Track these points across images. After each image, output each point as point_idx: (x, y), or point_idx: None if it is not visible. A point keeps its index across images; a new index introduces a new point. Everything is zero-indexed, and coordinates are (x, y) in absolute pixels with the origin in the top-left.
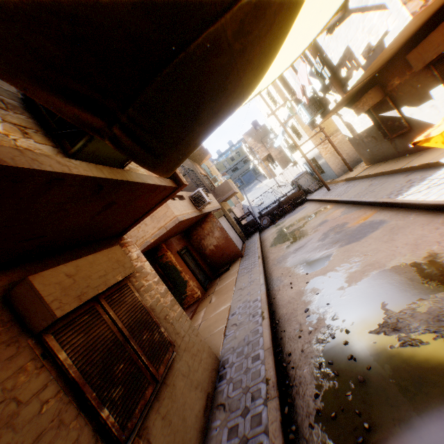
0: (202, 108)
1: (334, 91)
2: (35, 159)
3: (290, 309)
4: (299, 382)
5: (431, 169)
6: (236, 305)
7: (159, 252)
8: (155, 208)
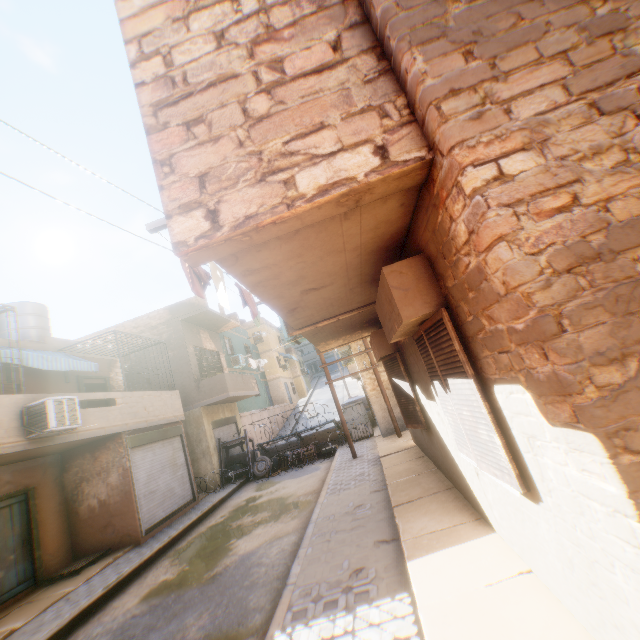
0: None
1: None
2: None
3: None
4: None
5: (398, 571)
6: None
7: None
8: None
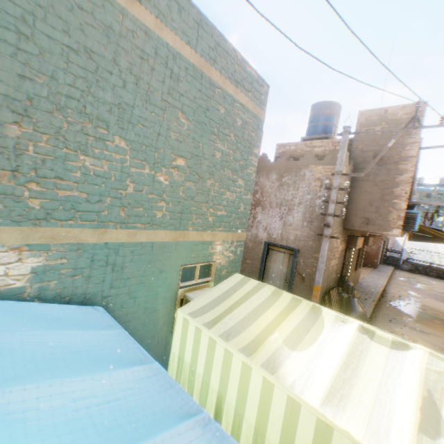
0: (427, 241)
1: None
2: None
3: (392, 293)
4: (385, 298)
5: None
6: (367, 278)
7: None
8: None
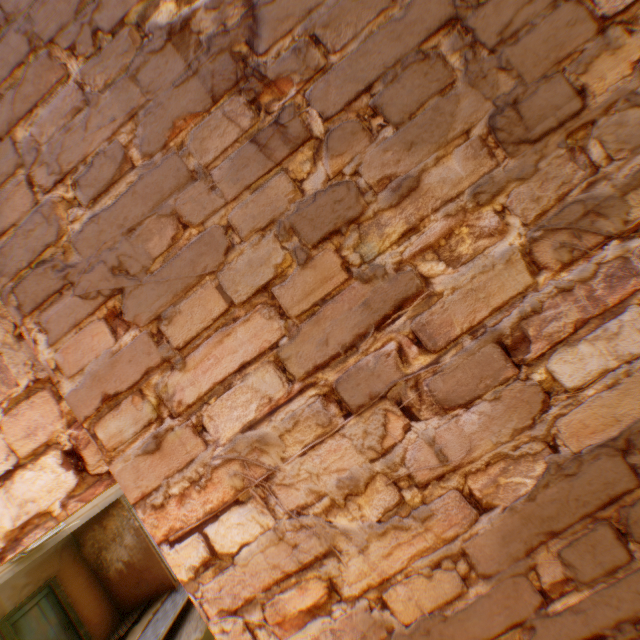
0: None
1: None
2: None
3: None
4: None
5: None
6: None
7: None
8: None
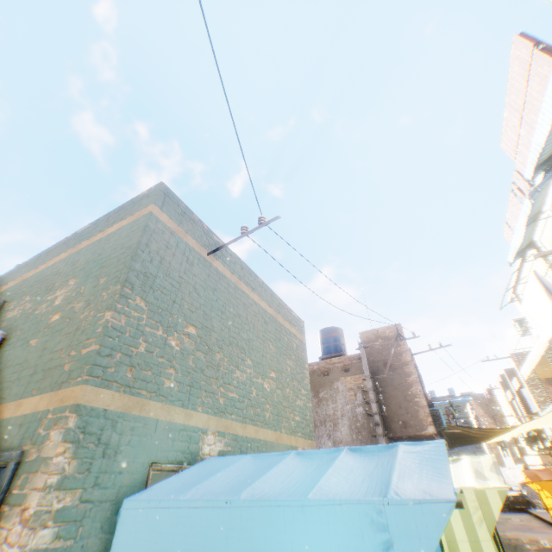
0: (464, 443)
1: (538, 440)
2: None
3: None
4: None
5: None
6: None
7: None
8: None
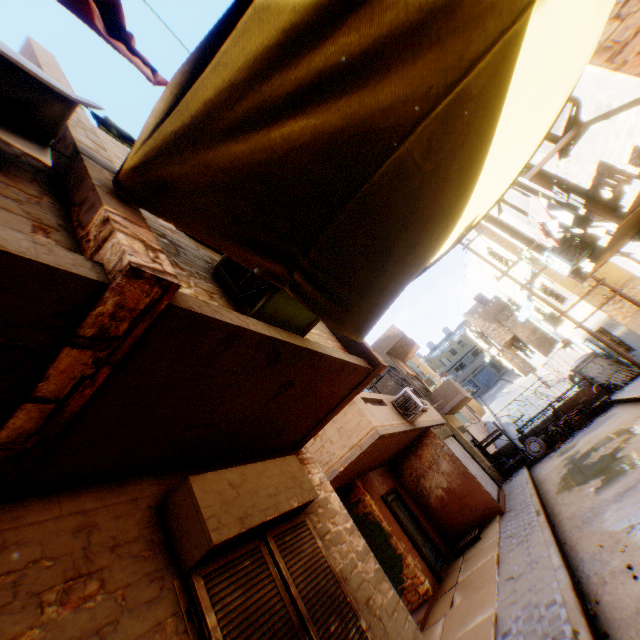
0: (394, 241)
1: (599, 219)
2: (217, 311)
3: None
4: None
5: None
6: (507, 612)
7: (353, 494)
8: (344, 403)
